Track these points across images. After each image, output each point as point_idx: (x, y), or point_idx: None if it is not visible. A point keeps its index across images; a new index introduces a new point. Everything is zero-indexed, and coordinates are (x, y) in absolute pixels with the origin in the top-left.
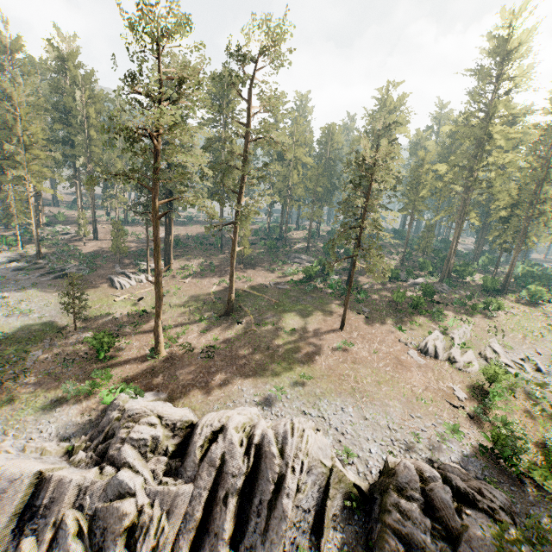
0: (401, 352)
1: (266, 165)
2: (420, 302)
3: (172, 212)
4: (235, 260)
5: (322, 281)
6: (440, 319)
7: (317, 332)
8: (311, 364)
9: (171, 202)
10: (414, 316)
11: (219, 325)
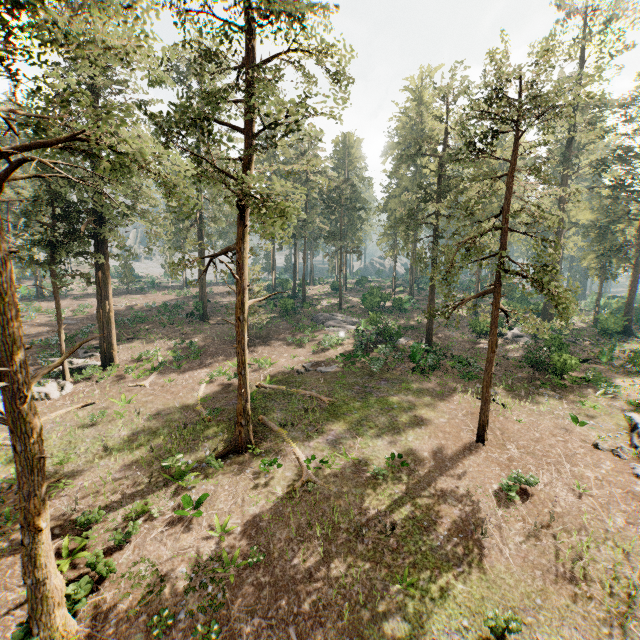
0: (622, 474)
1: (304, 98)
2: (568, 364)
3: (106, 258)
4: (245, 326)
5: (391, 350)
6: (615, 389)
7: (442, 458)
8: (481, 560)
9: (103, 239)
10: (568, 391)
11: (225, 481)
